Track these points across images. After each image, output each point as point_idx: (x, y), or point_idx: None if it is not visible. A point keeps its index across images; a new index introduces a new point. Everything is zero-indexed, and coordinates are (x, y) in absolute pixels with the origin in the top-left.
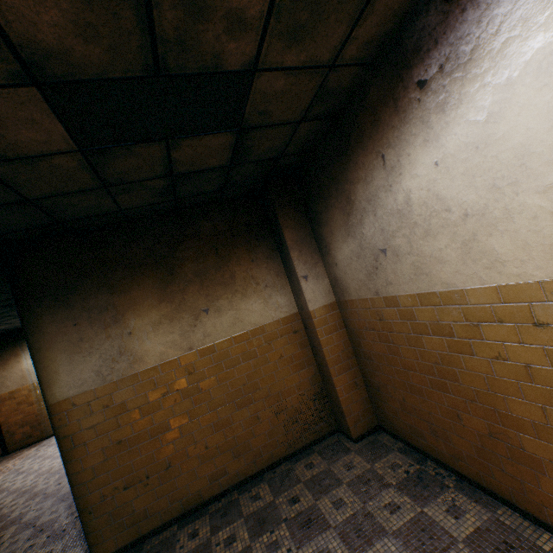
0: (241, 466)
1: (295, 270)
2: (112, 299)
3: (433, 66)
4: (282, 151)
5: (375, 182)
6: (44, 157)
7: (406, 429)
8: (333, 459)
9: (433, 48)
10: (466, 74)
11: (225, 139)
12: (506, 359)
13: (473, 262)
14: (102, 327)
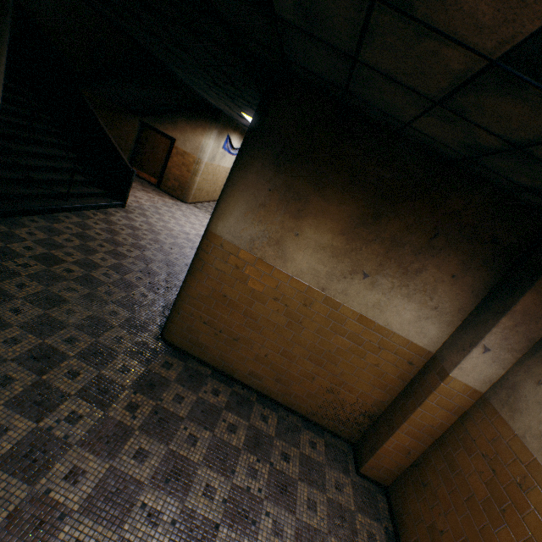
0: (273, 387)
1: (486, 334)
2: (311, 195)
3: None
4: None
5: None
6: (444, 39)
7: (410, 535)
8: (332, 463)
9: None
10: None
11: None
12: None
13: None
14: (283, 210)
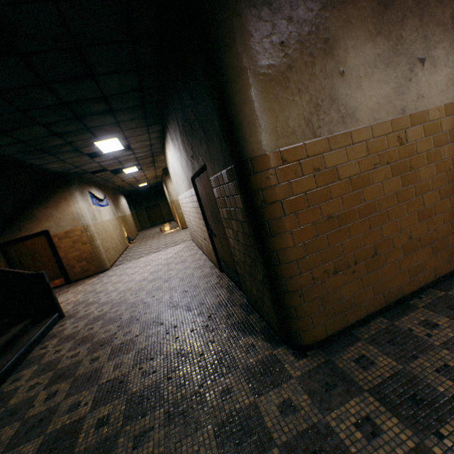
0: (436, 264)
1: None
2: (323, 14)
3: None
4: None
5: None
6: None
7: None
8: None
9: None
10: None
11: None
12: None
13: None
14: (312, 56)
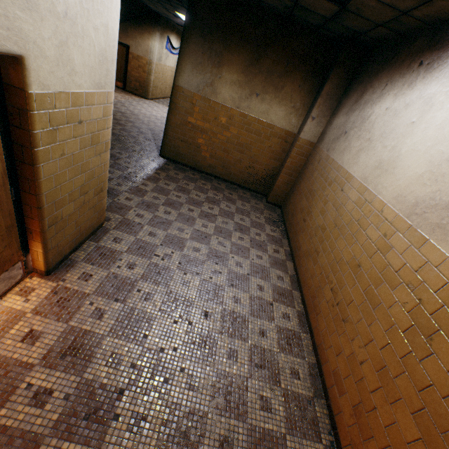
0: (222, 172)
1: (312, 110)
2: (223, 52)
3: (428, 60)
4: (364, 32)
5: (373, 96)
6: None
7: (287, 211)
8: (254, 199)
9: (436, 51)
10: (424, 78)
11: (332, 7)
12: (327, 197)
13: (353, 159)
14: (211, 64)
